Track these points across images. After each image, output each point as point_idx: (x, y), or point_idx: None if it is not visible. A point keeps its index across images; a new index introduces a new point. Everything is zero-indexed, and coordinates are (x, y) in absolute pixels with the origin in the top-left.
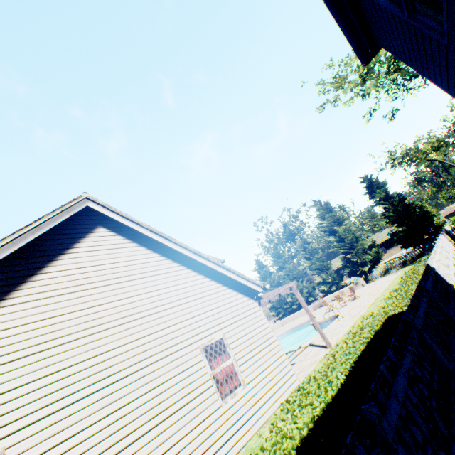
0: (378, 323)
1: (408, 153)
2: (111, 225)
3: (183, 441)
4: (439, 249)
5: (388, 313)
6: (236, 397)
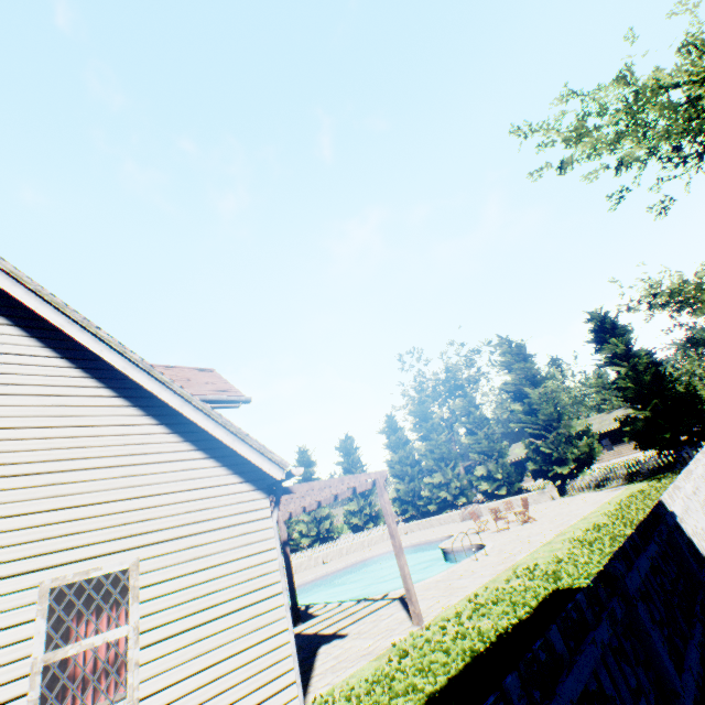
0: (530, 600)
1: (682, 288)
2: None
3: None
4: (699, 469)
5: (559, 580)
6: None
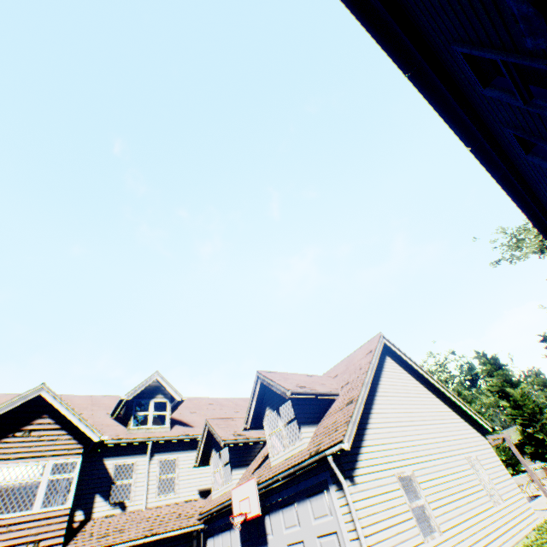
0: None
1: None
2: (389, 355)
3: (481, 514)
4: None
5: None
6: (500, 505)
